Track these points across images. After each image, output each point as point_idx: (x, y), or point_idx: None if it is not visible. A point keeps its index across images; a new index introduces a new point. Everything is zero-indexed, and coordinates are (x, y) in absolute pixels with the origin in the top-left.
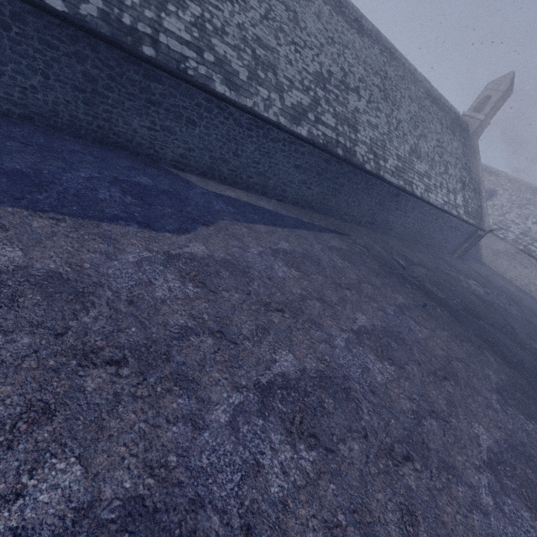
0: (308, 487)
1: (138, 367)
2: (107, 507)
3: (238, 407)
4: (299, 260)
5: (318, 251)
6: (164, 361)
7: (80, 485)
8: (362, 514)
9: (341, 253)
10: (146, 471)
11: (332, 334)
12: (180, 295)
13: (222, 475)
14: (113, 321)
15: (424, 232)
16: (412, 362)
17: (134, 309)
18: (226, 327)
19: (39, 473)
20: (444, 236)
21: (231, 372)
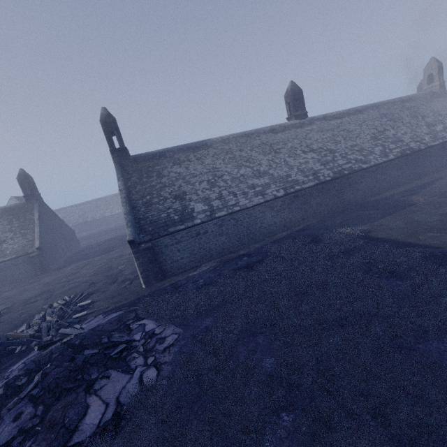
0: None
1: None
2: None
3: None
4: None
5: None
6: None
7: None
8: None
9: None
10: None
11: None
12: None
13: None
14: None
15: None
16: None
17: None
18: None
19: None
20: None
21: None
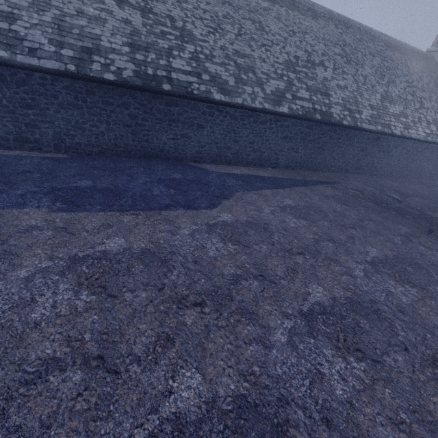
0: (366, 391)
1: (213, 306)
2: (224, 401)
3: (291, 330)
4: (303, 211)
5: (317, 201)
6: (229, 300)
7: (203, 386)
8: (422, 414)
9: (338, 199)
10: (241, 377)
11: (350, 267)
12: (225, 252)
13: (295, 381)
14: (189, 277)
15: (411, 165)
16: (432, 283)
17: (199, 266)
18: (264, 271)
19: (177, 379)
20: (433, 164)
21: (278, 304)
